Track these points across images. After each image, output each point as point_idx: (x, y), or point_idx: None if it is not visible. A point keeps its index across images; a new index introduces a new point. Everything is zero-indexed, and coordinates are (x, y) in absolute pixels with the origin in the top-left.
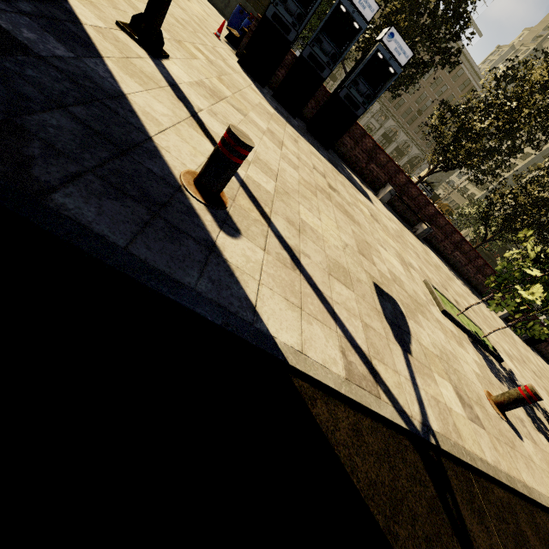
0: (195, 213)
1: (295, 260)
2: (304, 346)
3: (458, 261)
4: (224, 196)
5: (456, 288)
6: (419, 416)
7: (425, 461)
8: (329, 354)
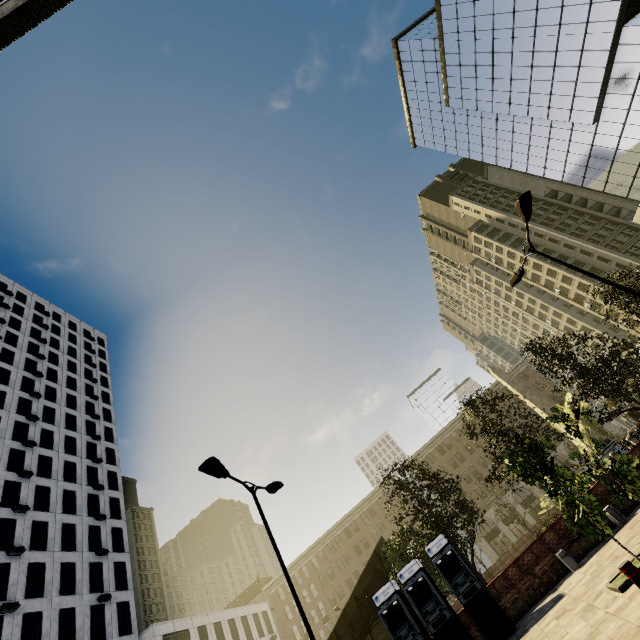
0: None
1: None
2: None
3: None
4: None
5: None
6: None
7: None
8: None
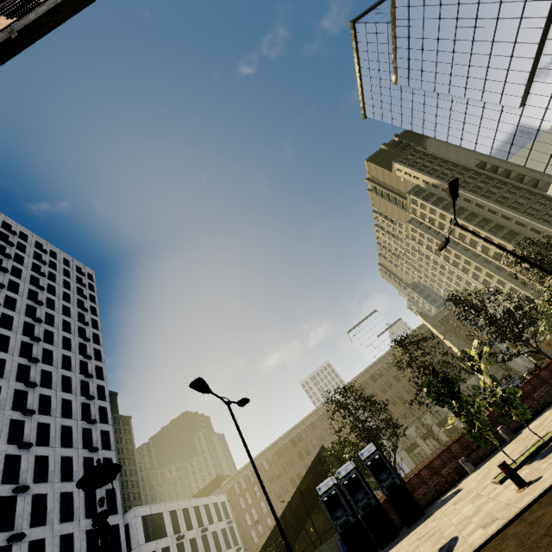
0: None
1: None
2: None
3: (546, 393)
4: None
5: (547, 421)
6: None
7: None
8: None
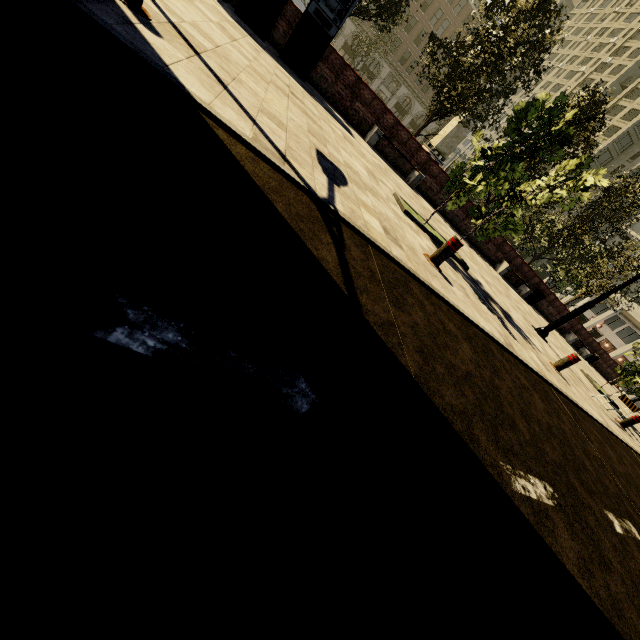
0: (115, 2)
1: (221, 83)
2: (213, 106)
3: (456, 215)
4: (147, 13)
5: (444, 229)
6: (324, 196)
7: (320, 210)
8: (239, 124)
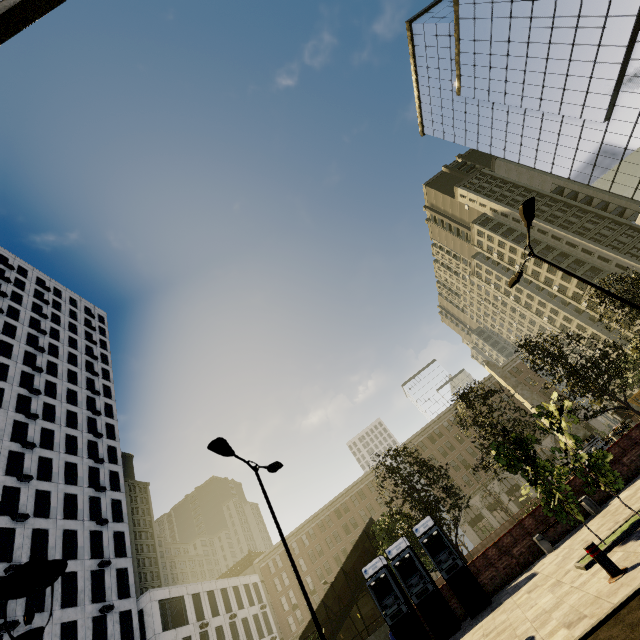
0: None
1: None
2: None
3: (638, 457)
4: None
5: None
6: None
7: None
8: None
